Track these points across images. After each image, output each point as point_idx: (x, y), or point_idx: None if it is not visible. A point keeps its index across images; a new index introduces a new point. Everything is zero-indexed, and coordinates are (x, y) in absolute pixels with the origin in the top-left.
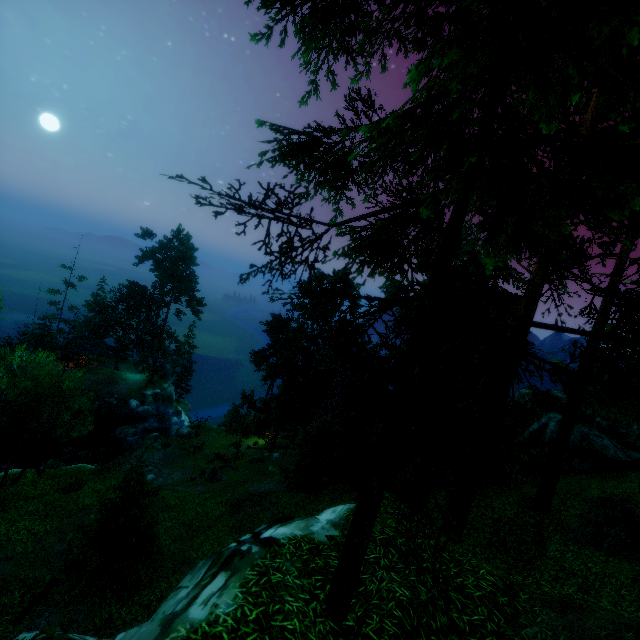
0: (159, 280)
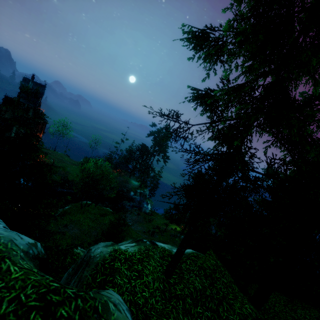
0: (153, 145)
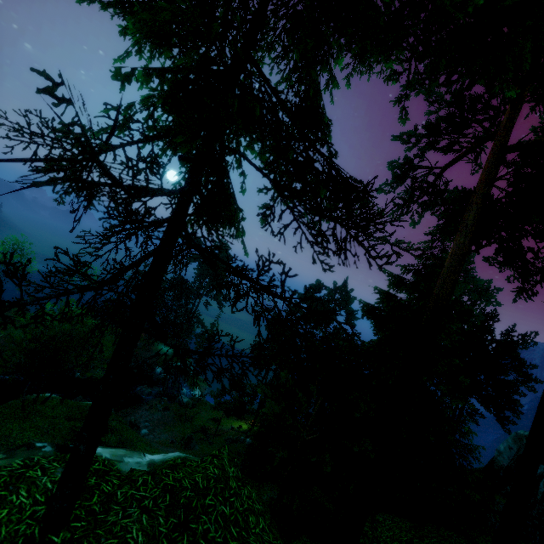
0: (197, 276)
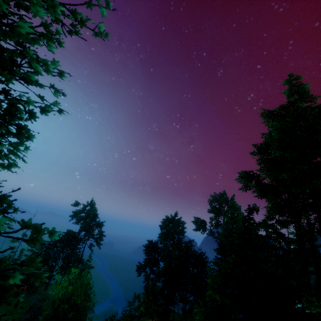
0: (85, 227)
